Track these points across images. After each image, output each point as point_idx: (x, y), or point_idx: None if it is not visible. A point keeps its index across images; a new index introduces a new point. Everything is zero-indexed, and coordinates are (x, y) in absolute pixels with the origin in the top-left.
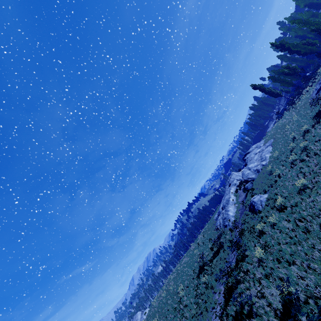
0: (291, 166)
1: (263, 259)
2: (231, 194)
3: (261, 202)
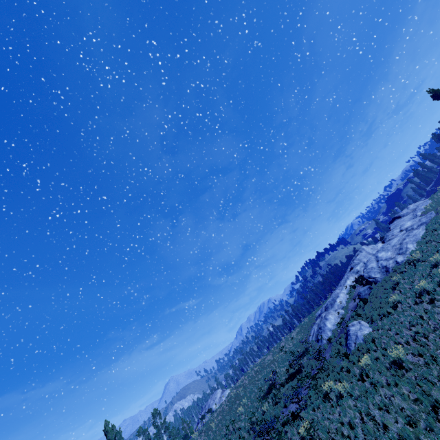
0: (417, 300)
1: (307, 439)
2: (345, 289)
3: (356, 338)
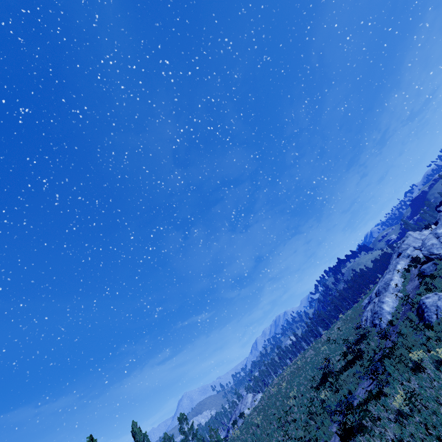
0: None
1: (406, 413)
2: (397, 273)
3: (436, 309)
